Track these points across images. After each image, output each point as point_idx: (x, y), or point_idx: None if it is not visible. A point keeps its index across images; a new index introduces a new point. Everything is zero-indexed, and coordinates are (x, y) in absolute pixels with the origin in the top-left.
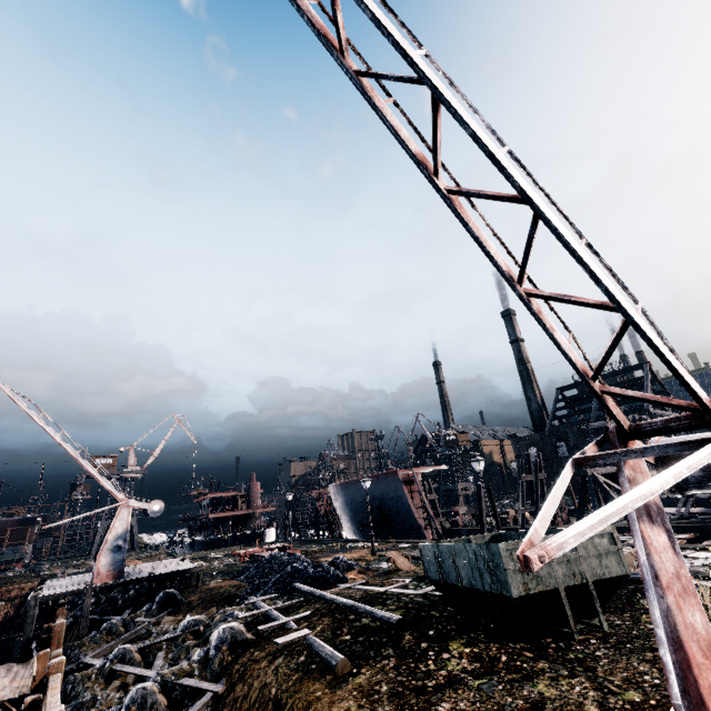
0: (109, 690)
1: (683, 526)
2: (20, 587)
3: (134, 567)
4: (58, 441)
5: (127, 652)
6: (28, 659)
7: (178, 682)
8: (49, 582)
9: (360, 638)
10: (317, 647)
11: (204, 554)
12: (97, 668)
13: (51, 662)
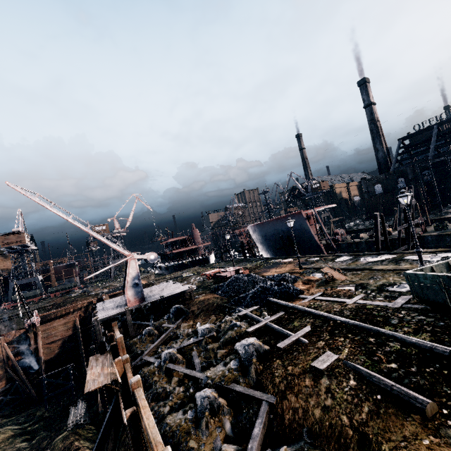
0: (172, 384)
1: None
2: (82, 303)
3: (146, 290)
4: (71, 222)
5: (172, 355)
6: (105, 351)
7: (229, 388)
8: (99, 305)
9: (411, 368)
10: (366, 376)
11: (179, 274)
12: (156, 366)
13: (132, 382)
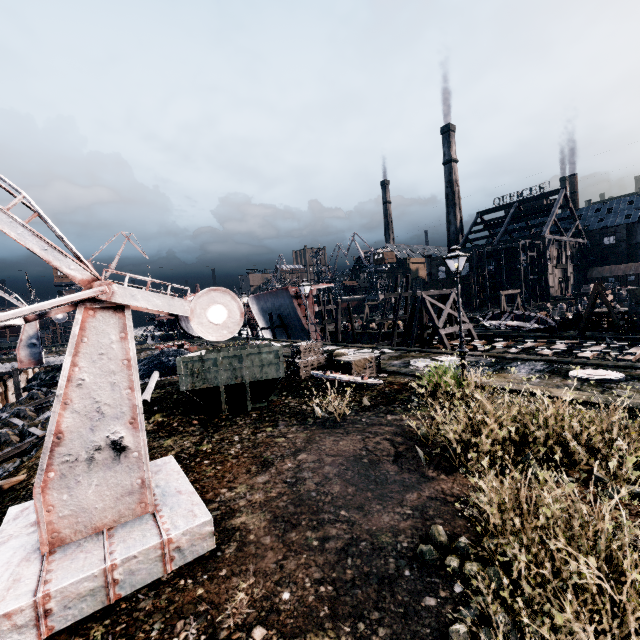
0: None
1: (493, 335)
2: None
3: None
4: None
5: (21, 411)
6: None
7: (27, 429)
8: None
9: None
10: None
11: (149, 346)
12: (1, 419)
13: None
